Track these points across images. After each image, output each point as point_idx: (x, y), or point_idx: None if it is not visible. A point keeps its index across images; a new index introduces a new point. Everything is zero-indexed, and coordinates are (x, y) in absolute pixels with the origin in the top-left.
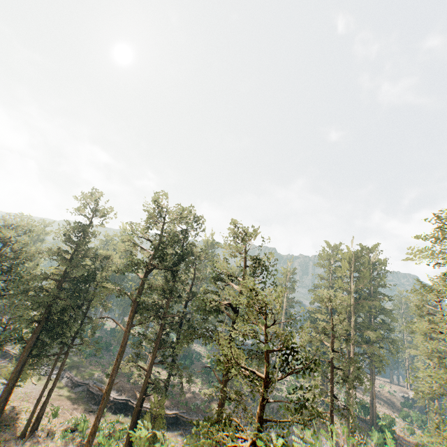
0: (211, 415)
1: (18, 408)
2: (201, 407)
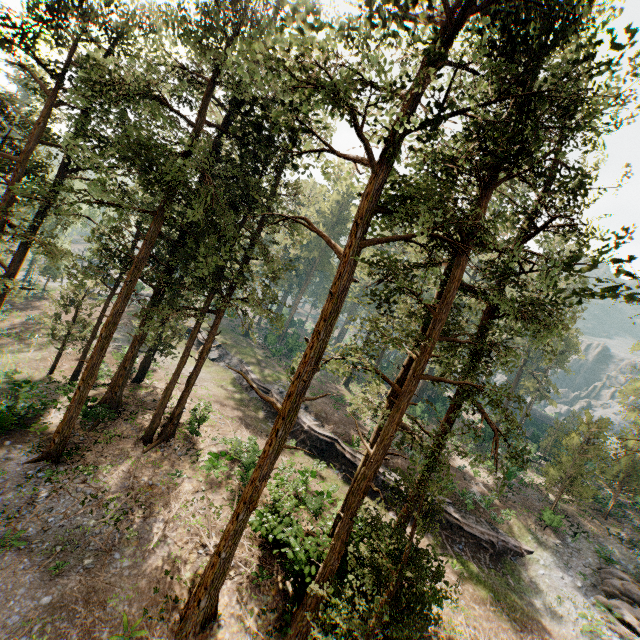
0: (510, 531)
1: (159, 392)
2: (483, 505)
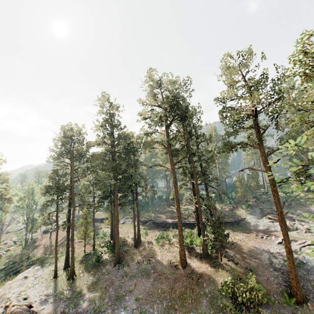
0: (238, 216)
1: (122, 237)
2: (228, 214)
